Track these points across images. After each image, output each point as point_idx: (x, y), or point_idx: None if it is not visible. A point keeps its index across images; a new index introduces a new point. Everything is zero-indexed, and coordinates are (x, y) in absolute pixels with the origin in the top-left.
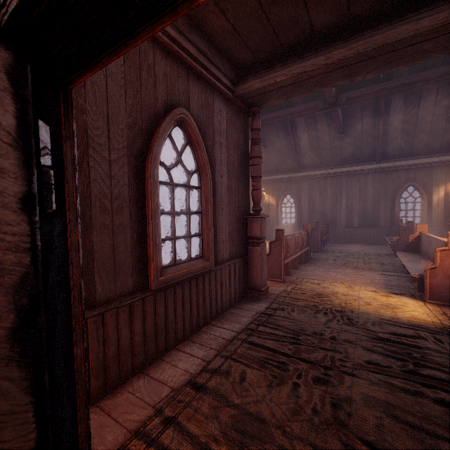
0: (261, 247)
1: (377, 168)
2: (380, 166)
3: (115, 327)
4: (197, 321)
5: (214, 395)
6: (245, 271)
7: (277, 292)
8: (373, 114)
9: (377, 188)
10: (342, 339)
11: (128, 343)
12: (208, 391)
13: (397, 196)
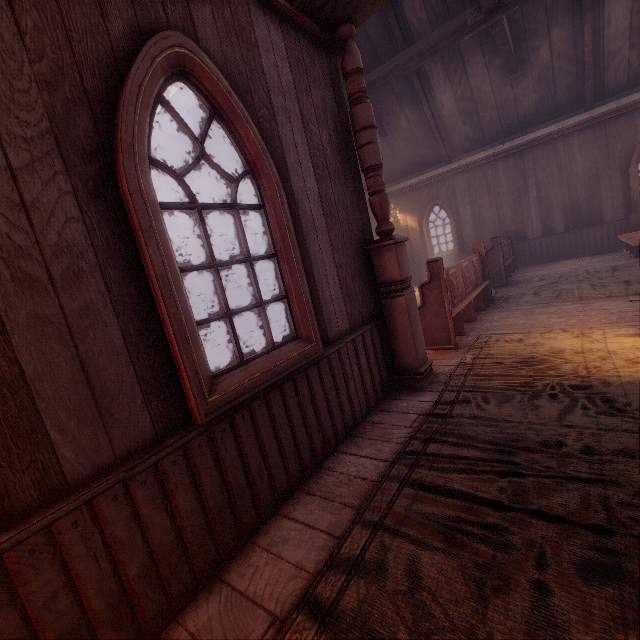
0: (405, 297)
1: (587, 119)
2: (593, 115)
3: (130, 518)
4: (312, 453)
5: (358, 636)
6: (385, 344)
7: (448, 370)
8: (570, 16)
9: (591, 157)
10: (610, 449)
11: (170, 538)
12: (343, 624)
13: (632, 161)
